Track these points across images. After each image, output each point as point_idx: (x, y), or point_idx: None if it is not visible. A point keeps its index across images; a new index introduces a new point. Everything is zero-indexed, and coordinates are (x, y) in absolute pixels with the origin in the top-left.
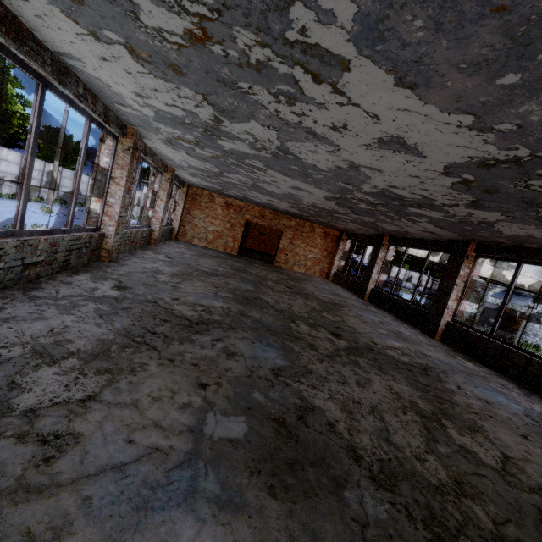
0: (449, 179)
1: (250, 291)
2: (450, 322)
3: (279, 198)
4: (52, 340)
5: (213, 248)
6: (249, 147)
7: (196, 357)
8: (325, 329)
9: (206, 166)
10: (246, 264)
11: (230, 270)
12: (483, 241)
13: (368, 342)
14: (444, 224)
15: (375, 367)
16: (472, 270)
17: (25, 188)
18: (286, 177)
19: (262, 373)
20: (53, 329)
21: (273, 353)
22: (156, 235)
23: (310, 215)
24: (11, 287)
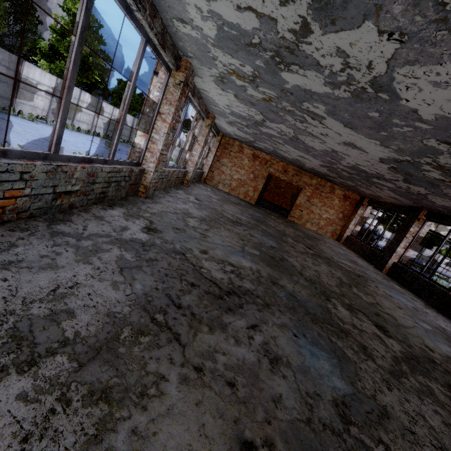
0: None
1: (274, 249)
2: None
3: (313, 155)
4: (48, 310)
5: (235, 195)
6: (323, 82)
7: (230, 365)
8: (366, 317)
9: (249, 112)
10: (264, 215)
11: (252, 220)
12: None
13: (422, 346)
14: None
15: None
16: None
17: (64, 104)
18: (346, 129)
19: (325, 414)
20: (58, 288)
21: (325, 362)
22: (189, 177)
23: (338, 176)
24: (39, 216)
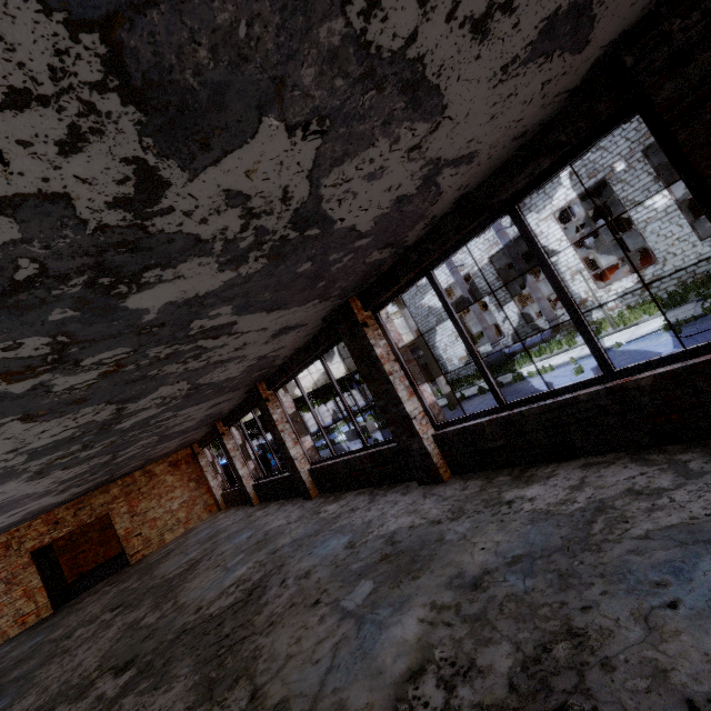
0: (10, 426)
1: None
2: (309, 469)
3: (7, 510)
4: None
5: None
6: None
7: None
8: (111, 672)
9: None
10: (55, 624)
11: None
12: (260, 379)
13: (187, 619)
14: (192, 403)
15: (149, 690)
16: (282, 407)
17: None
18: None
19: None
20: None
21: None
22: None
23: (109, 475)
24: None
